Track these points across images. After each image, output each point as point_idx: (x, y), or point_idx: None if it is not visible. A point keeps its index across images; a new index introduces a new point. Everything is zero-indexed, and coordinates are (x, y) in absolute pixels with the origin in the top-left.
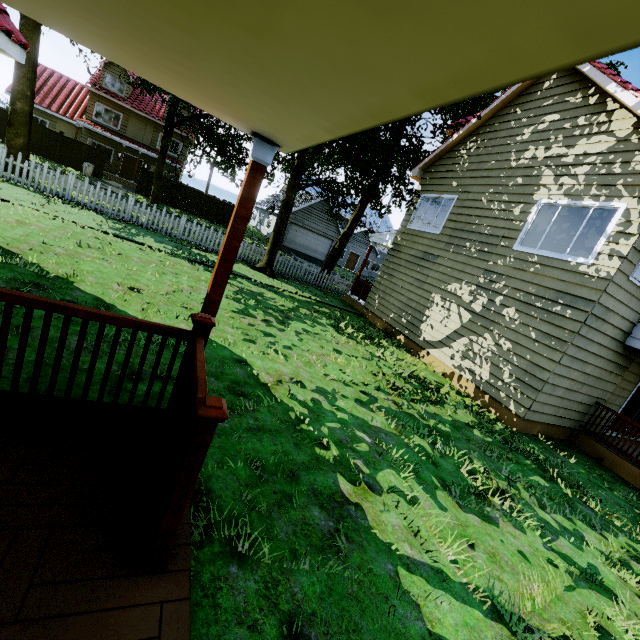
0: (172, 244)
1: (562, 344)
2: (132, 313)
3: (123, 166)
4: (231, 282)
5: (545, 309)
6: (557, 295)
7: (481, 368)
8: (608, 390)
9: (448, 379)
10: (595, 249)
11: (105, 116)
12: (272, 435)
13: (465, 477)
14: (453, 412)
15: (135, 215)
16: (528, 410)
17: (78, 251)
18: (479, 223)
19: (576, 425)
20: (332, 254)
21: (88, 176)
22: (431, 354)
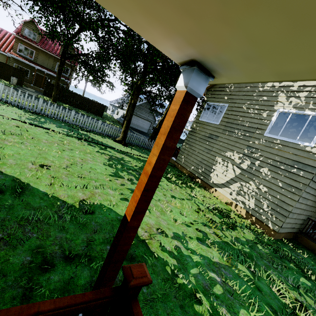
0: (67, 128)
1: (299, 191)
2: (42, 189)
3: (35, 80)
4: (104, 152)
5: (286, 170)
6: (293, 163)
7: (249, 201)
8: (313, 211)
9: (229, 206)
10: (315, 138)
11: (24, 51)
12: (163, 302)
13: (278, 296)
14: (243, 233)
15: (43, 109)
16: (280, 227)
17: (2, 138)
18: (242, 120)
19: (298, 230)
20: (155, 131)
21: (14, 85)
22: (217, 191)
